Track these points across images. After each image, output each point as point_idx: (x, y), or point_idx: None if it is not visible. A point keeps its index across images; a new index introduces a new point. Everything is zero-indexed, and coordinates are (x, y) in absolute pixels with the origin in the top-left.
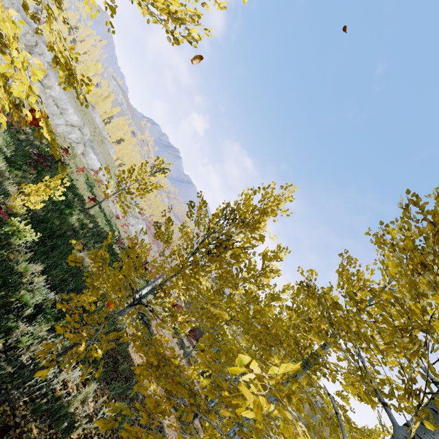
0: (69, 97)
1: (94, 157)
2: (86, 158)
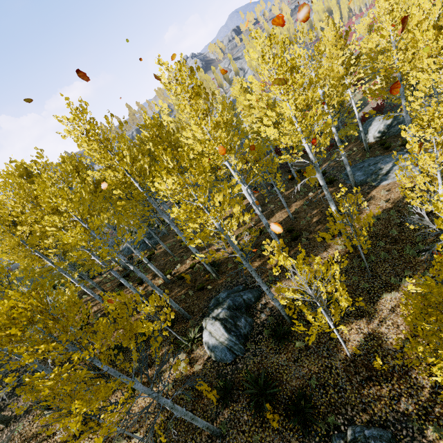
0: None
1: None
2: None
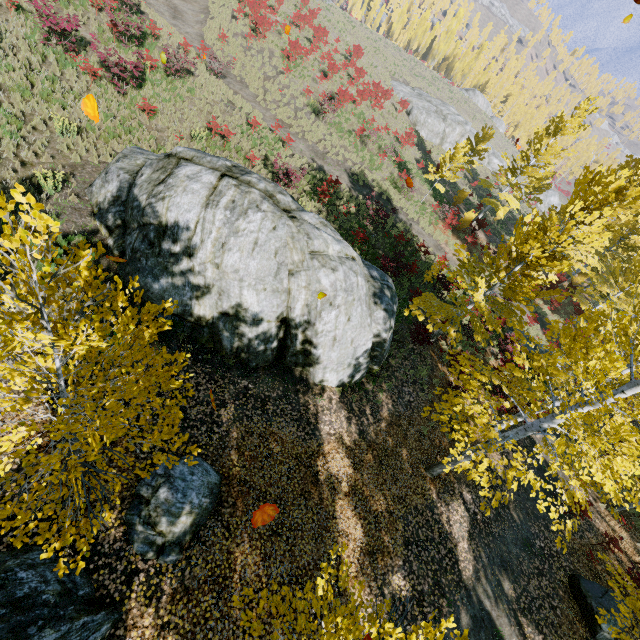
0: (465, 118)
1: (496, 161)
2: (490, 165)
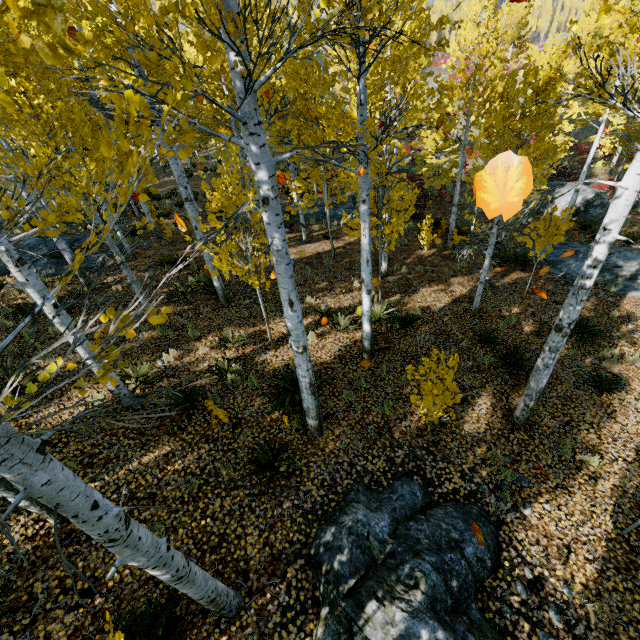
0: None
1: None
2: None
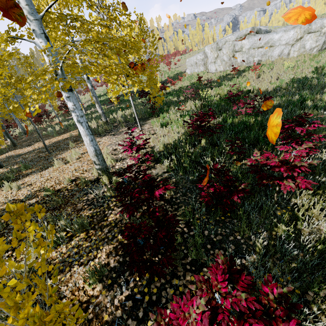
0: None
1: None
2: None
